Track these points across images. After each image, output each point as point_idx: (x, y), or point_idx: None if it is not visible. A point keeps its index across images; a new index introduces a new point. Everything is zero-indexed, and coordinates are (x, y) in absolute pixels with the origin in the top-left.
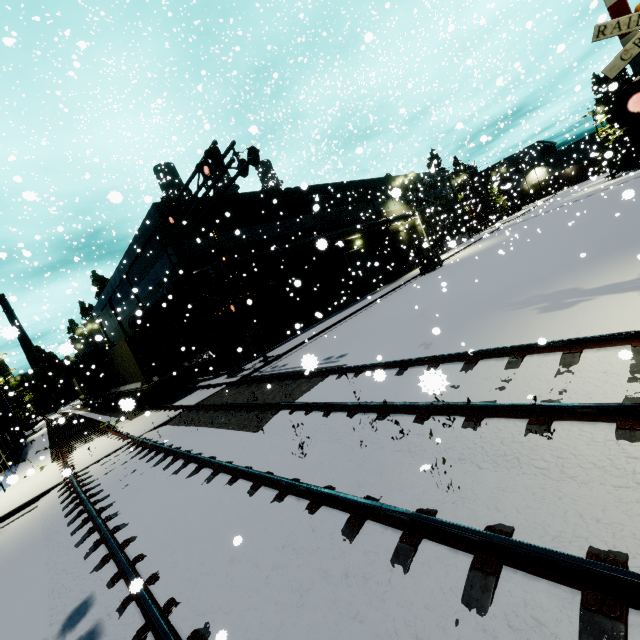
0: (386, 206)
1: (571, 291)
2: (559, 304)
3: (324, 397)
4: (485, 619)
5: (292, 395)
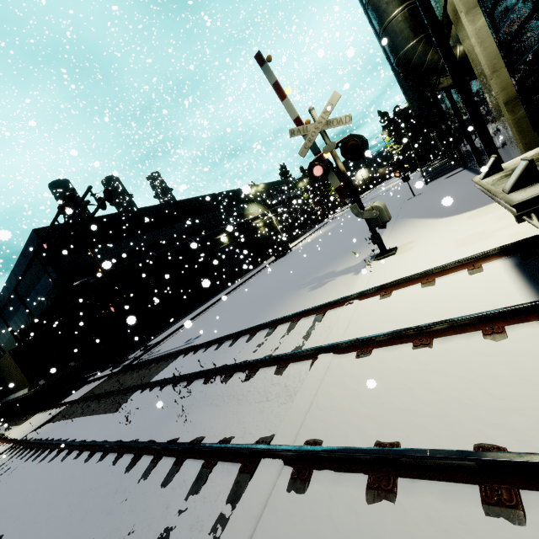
0: (246, 209)
1: (330, 273)
2: (320, 284)
3: (168, 374)
4: (165, 489)
5: (150, 376)
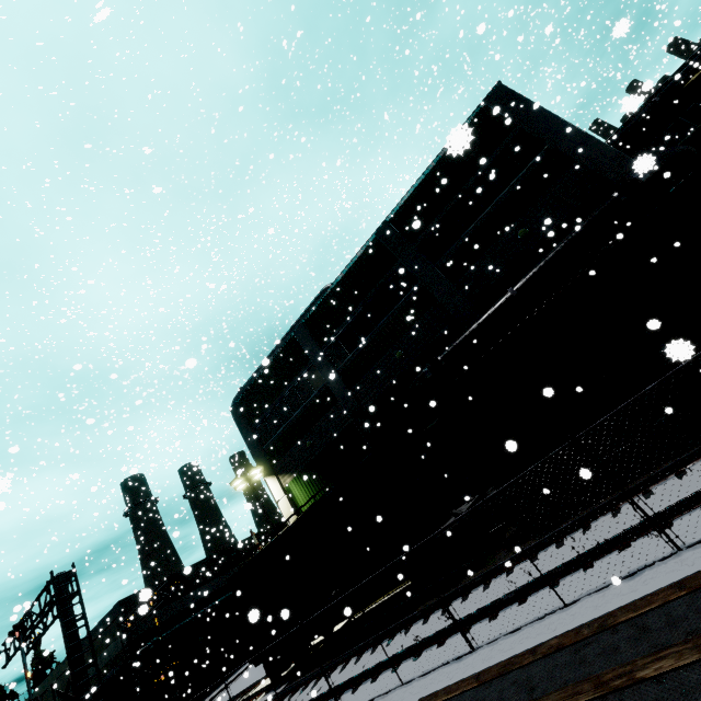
0: None
1: None
2: None
3: None
4: None
5: None
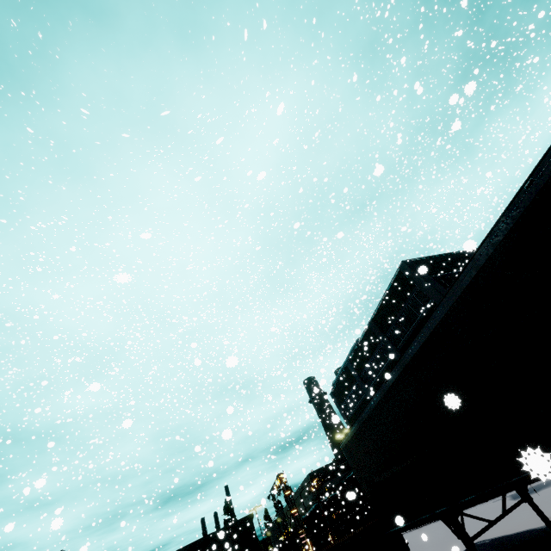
0: None
1: None
2: None
3: None
4: None
5: None
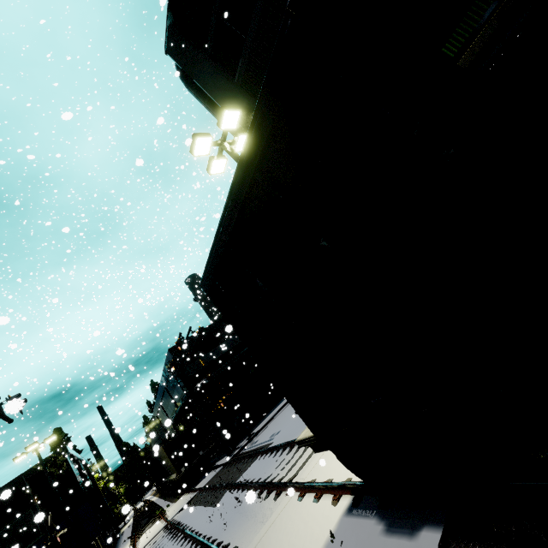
0: None
1: None
2: None
3: (246, 476)
4: None
5: (240, 474)
